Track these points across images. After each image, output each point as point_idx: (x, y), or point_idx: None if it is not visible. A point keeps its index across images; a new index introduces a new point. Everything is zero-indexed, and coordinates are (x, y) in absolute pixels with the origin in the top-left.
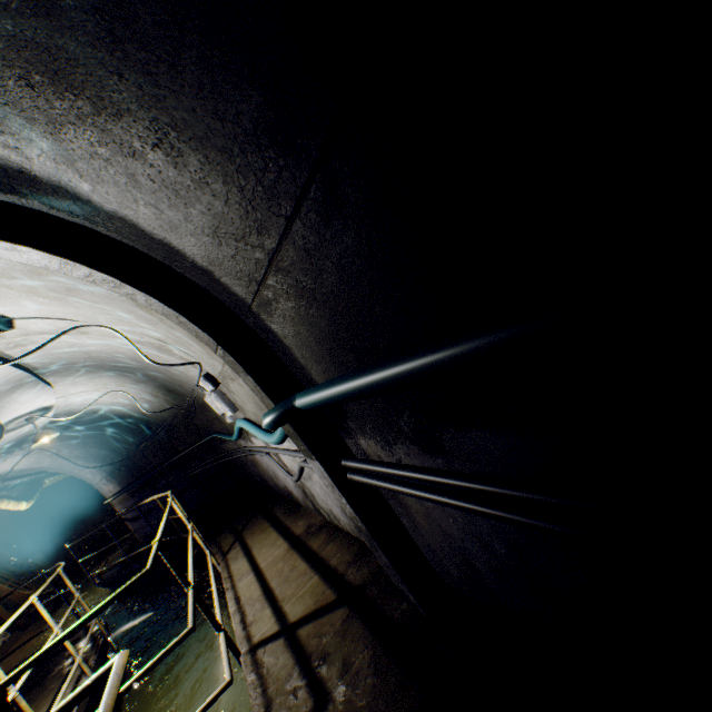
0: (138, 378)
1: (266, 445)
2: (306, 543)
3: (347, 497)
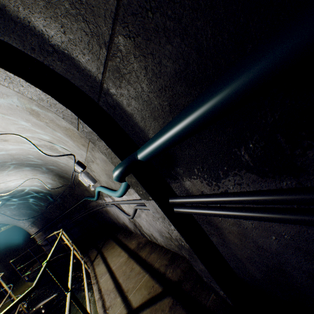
0: (43, 171)
1: (113, 200)
2: (138, 254)
3: (175, 225)
